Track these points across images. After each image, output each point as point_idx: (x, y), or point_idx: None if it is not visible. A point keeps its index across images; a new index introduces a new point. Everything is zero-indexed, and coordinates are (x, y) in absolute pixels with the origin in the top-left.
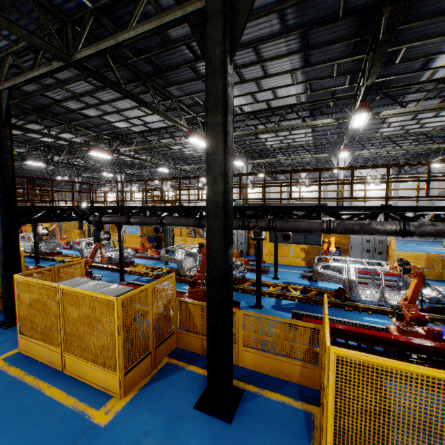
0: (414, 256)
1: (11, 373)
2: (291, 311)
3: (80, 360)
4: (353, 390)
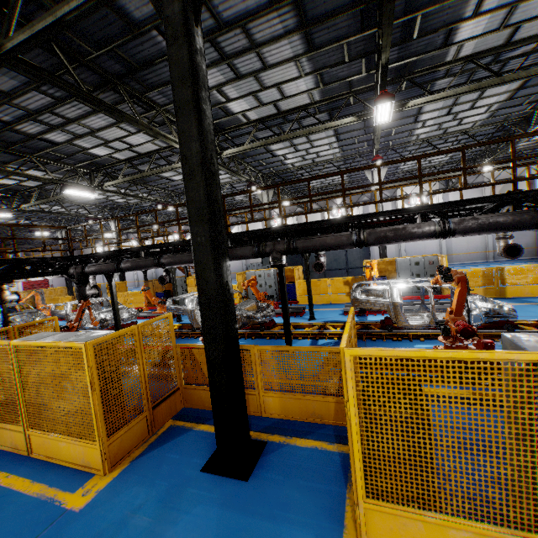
0: (469, 274)
1: None
2: None
3: (49, 435)
4: (378, 398)
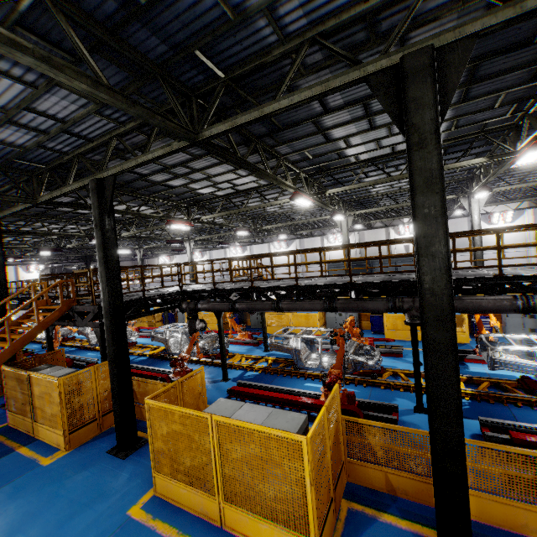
0: None
1: (159, 529)
2: (470, 416)
3: (249, 514)
4: None
